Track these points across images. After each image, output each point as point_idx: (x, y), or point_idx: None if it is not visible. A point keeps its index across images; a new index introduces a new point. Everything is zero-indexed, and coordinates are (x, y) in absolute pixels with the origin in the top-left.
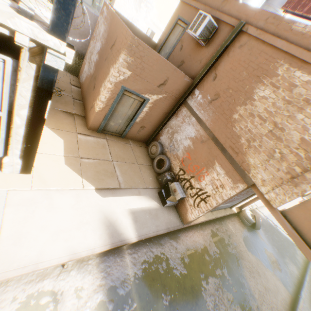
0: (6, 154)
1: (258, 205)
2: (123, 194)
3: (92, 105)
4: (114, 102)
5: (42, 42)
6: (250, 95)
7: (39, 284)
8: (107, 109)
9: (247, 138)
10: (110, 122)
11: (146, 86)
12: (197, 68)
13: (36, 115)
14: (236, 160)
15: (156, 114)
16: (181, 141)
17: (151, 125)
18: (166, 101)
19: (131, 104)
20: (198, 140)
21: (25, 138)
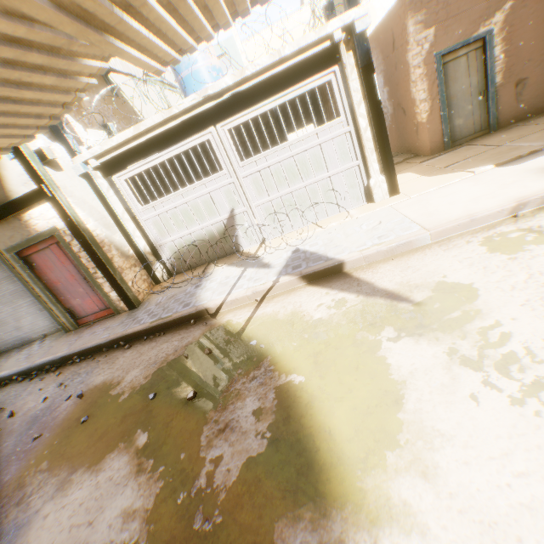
0: (368, 179)
1: None
2: None
3: (415, 127)
4: (439, 87)
5: (347, 23)
6: None
7: (490, 231)
8: (436, 105)
9: None
10: (454, 122)
11: (468, 21)
12: None
13: (372, 102)
14: None
15: (526, 40)
16: None
17: (534, 66)
18: None
19: (467, 68)
20: None
21: (375, 143)
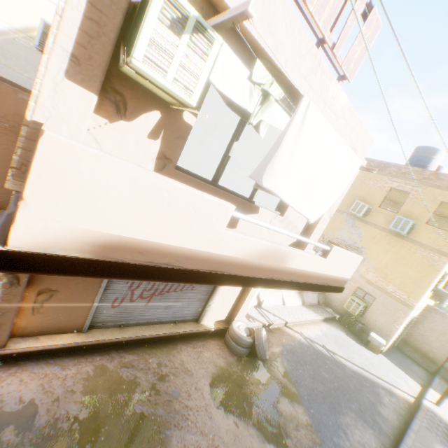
0: None
1: (290, 320)
2: None
3: None
4: None
5: None
6: None
7: None
8: None
9: None
10: None
11: None
12: None
13: None
14: None
15: None
16: None
17: None
18: (5, 136)
19: None
20: None
21: None
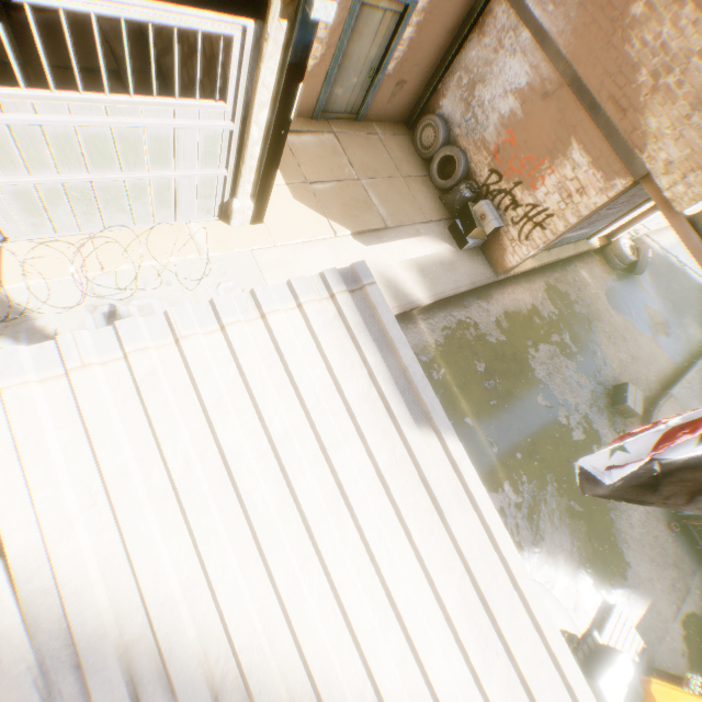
0: (233, 196)
1: (650, 228)
2: (393, 238)
3: None
4: (343, 36)
5: None
6: None
7: None
8: (330, 57)
9: (654, 69)
10: (335, 90)
11: None
12: None
13: (281, 118)
14: (618, 129)
15: (430, 41)
16: (493, 103)
17: (418, 75)
18: None
19: (378, 30)
20: (535, 95)
21: (260, 162)
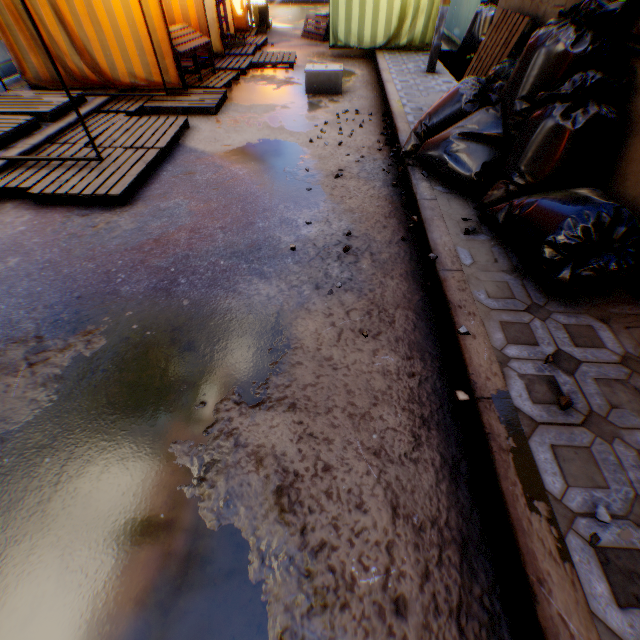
0: None
1: None
2: None
3: None
4: None
5: None
6: None
7: None
8: None
9: None
10: None
11: None
12: None
13: None
14: None
15: None
16: None
17: None
18: None
19: None
20: None
21: None
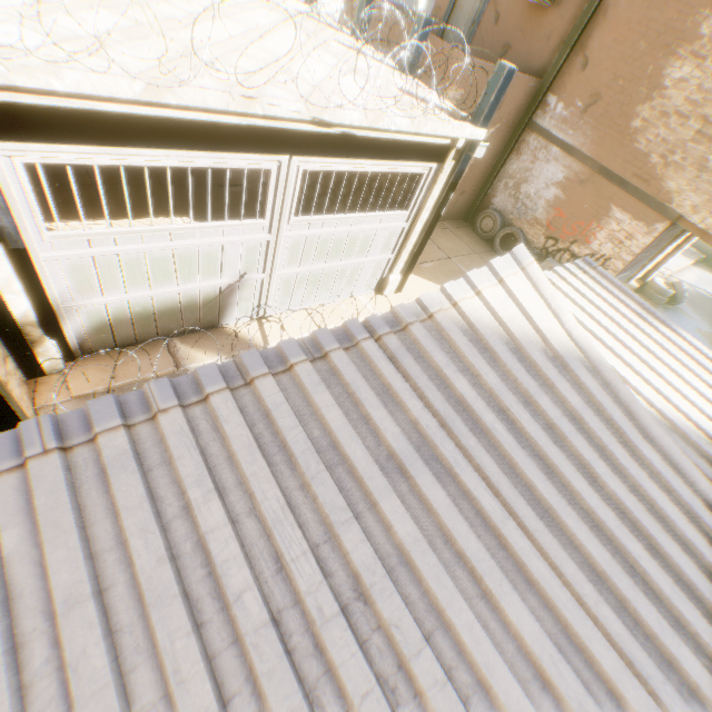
0: (389, 273)
1: (672, 270)
2: None
3: None
4: None
5: (473, 138)
6: (656, 83)
7: None
8: None
9: (660, 153)
10: None
11: None
12: (542, 55)
13: (436, 215)
14: (646, 192)
15: (483, 163)
16: (538, 193)
17: (474, 185)
18: (500, 134)
19: None
20: (572, 183)
21: (413, 246)
